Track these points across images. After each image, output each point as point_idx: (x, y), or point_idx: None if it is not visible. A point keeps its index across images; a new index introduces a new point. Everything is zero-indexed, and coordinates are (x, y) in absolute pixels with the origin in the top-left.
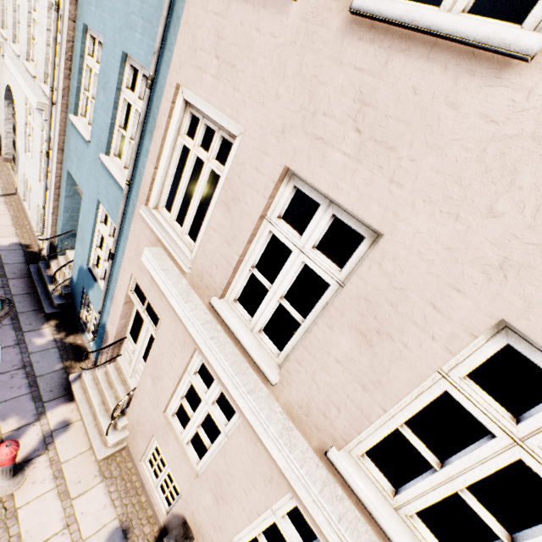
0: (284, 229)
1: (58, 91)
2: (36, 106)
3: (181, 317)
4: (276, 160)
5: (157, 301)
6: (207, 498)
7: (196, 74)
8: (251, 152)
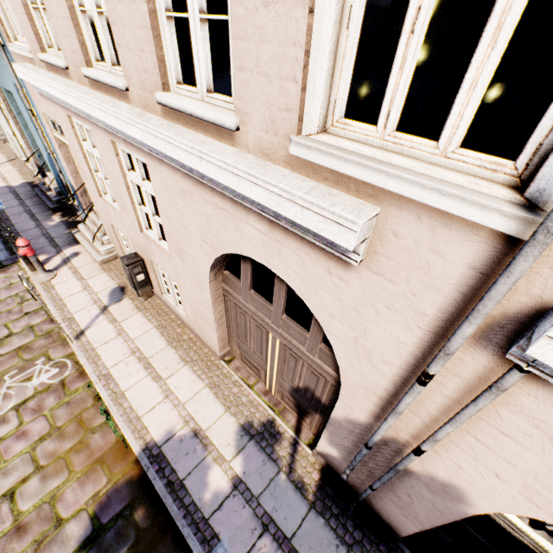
0: None
1: None
2: None
3: (35, 84)
4: None
5: (52, 113)
6: (127, 219)
7: None
8: None
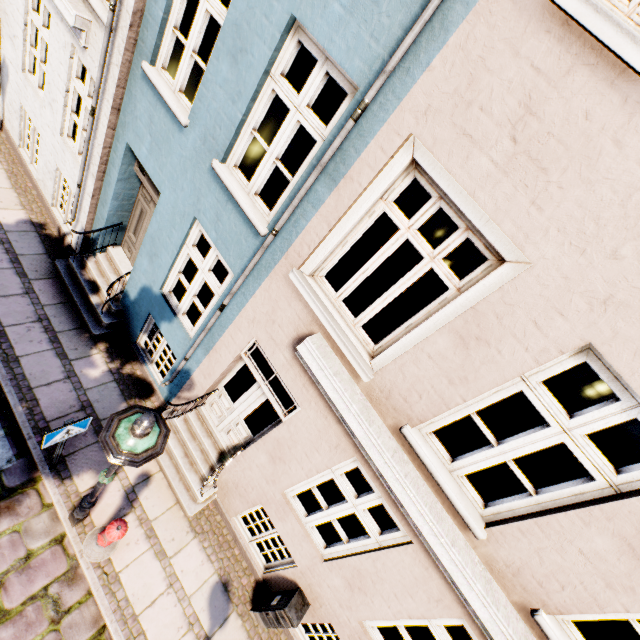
0: (548, 399)
1: (121, 12)
2: (73, 22)
3: (360, 438)
4: (576, 329)
5: (296, 387)
6: (337, 581)
7: (460, 141)
8: (534, 299)
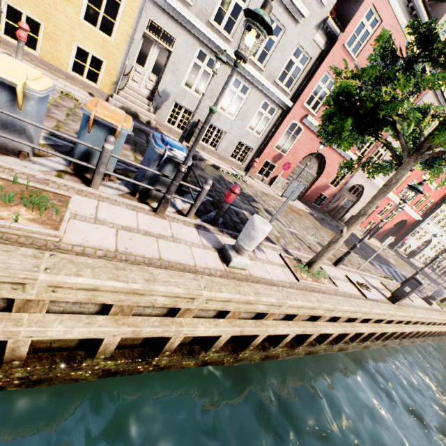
0: None
1: None
2: None
3: None
4: None
5: None
6: None
7: None
8: None
